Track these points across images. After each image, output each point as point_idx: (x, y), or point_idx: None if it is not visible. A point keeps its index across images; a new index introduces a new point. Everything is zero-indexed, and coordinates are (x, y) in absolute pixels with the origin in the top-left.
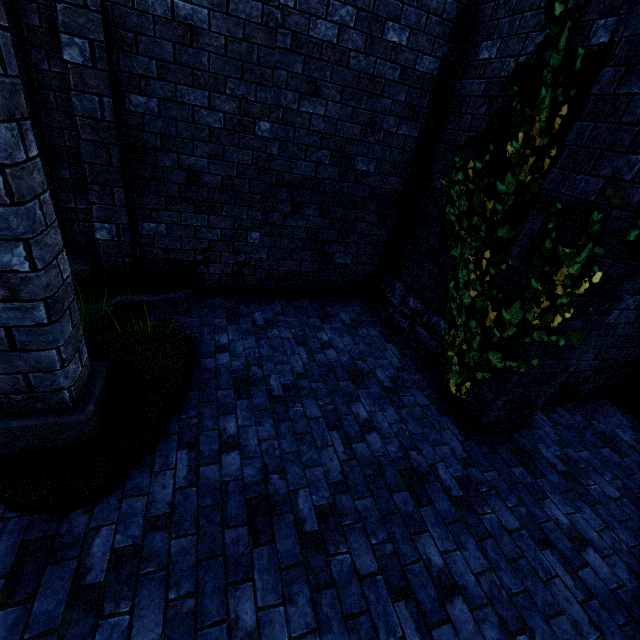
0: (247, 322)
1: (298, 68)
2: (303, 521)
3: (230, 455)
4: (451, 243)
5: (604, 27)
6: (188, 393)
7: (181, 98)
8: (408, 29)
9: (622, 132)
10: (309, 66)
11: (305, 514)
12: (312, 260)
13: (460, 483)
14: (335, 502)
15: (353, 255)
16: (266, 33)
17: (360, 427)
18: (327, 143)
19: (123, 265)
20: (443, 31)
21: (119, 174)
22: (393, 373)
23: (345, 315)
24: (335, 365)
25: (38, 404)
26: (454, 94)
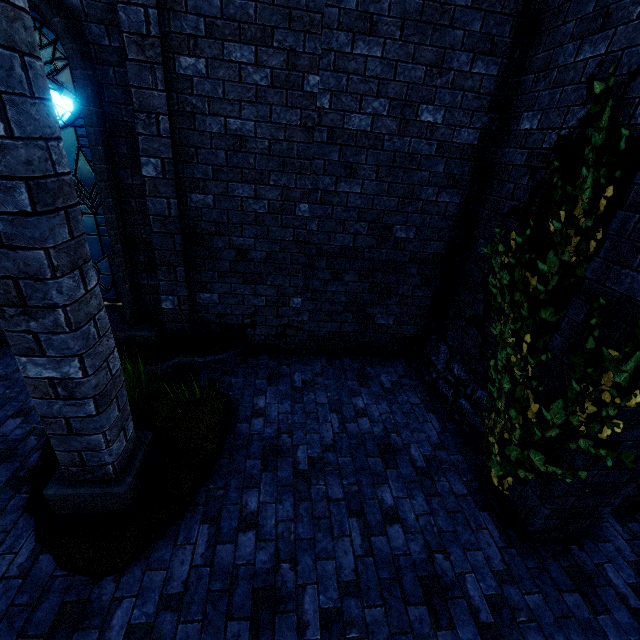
0: (286, 384)
1: (334, 156)
2: (305, 625)
3: (246, 535)
4: (494, 314)
5: None
6: (220, 461)
7: (232, 192)
8: (443, 108)
9: None
10: (345, 153)
11: (309, 616)
12: (353, 321)
13: (492, 605)
14: (342, 607)
15: (395, 316)
16: (304, 132)
17: (383, 516)
18: (364, 216)
19: (183, 329)
20: (481, 104)
21: (181, 256)
22: (429, 451)
23: (386, 377)
24: (366, 437)
25: (89, 475)
26: (496, 161)
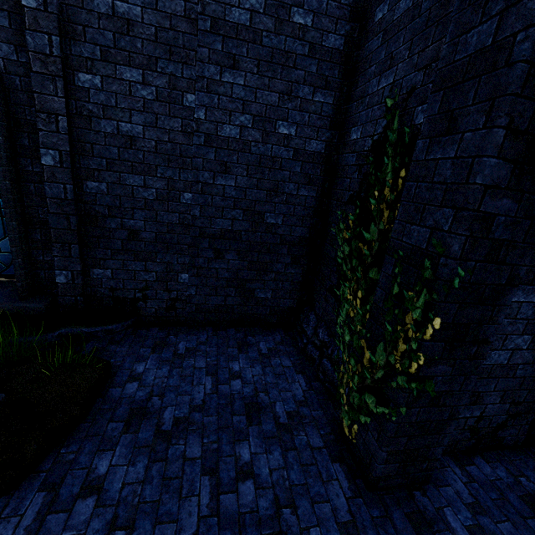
0: (169, 351)
1: (211, 156)
2: None
3: (86, 501)
4: (343, 281)
5: (422, 111)
6: (80, 424)
7: (124, 181)
8: (295, 124)
9: (435, 189)
10: (220, 154)
11: None
12: (236, 295)
13: None
14: None
15: (272, 290)
16: (185, 136)
17: (237, 472)
18: (239, 205)
19: (76, 302)
20: (324, 123)
21: (76, 235)
22: (293, 407)
23: (264, 344)
24: (236, 397)
25: None
26: (339, 164)
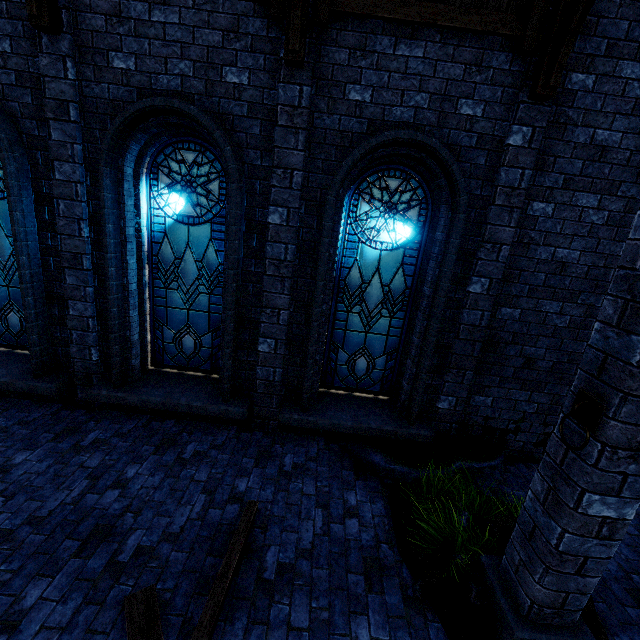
0: None
1: None
2: None
3: None
4: None
5: None
6: (596, 604)
7: (539, 308)
8: None
9: None
10: None
11: None
12: None
13: None
14: None
15: None
16: None
17: None
18: None
19: (449, 429)
20: None
21: (474, 361)
22: None
23: None
24: None
25: (555, 619)
26: None
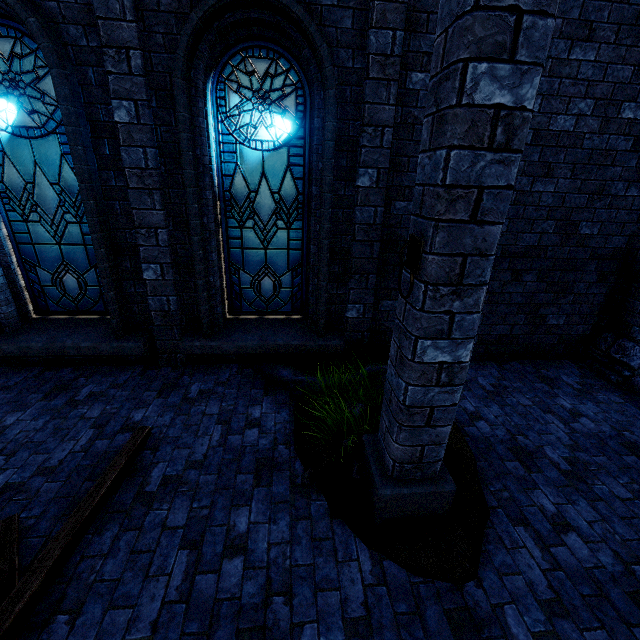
0: (477, 388)
1: (534, 157)
2: None
3: (569, 537)
4: None
5: None
6: (478, 463)
7: None
8: None
9: None
10: (545, 154)
11: None
12: (524, 323)
13: None
14: None
15: (566, 315)
16: None
17: None
18: (553, 214)
19: (361, 338)
20: None
21: (375, 264)
22: None
23: (567, 378)
24: (602, 436)
25: (418, 473)
26: None
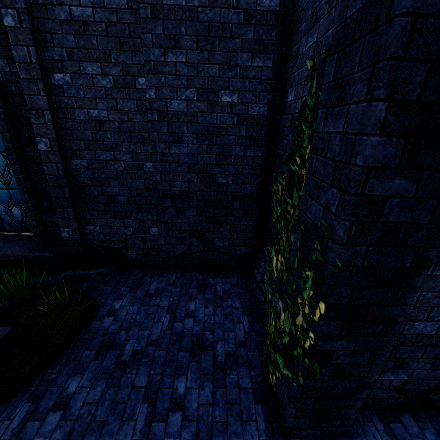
0: (142, 291)
1: (164, 129)
2: None
3: (55, 414)
4: (279, 238)
5: None
6: (65, 350)
7: (99, 157)
8: (236, 92)
9: (328, 166)
10: (171, 127)
11: None
12: (198, 244)
13: None
14: None
15: (229, 239)
16: (141, 115)
17: (170, 404)
18: (193, 169)
19: (77, 251)
20: (264, 87)
21: (70, 201)
22: (232, 347)
23: (221, 286)
24: (185, 334)
25: None
26: (280, 125)
